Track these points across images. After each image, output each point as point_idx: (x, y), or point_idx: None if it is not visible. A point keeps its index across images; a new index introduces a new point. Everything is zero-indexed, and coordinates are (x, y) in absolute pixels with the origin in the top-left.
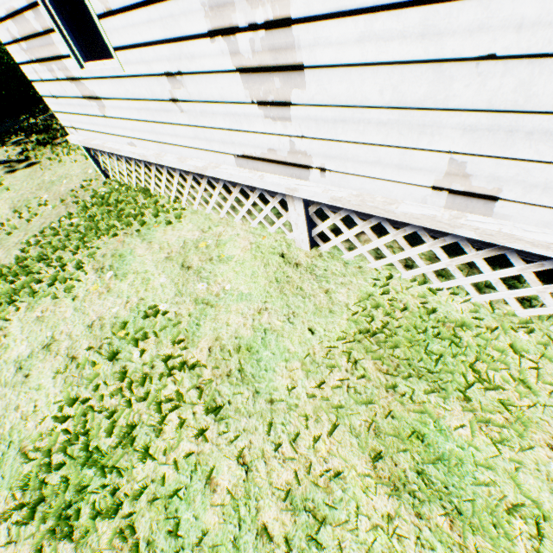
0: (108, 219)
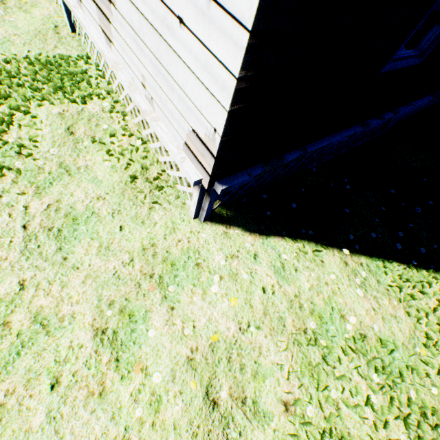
0: None
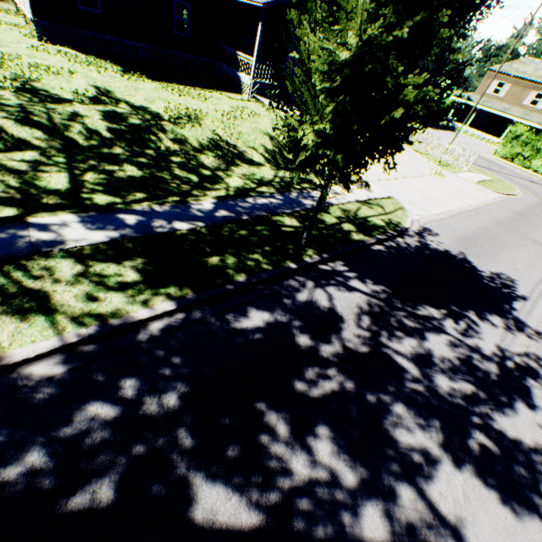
0: (4, 11)
